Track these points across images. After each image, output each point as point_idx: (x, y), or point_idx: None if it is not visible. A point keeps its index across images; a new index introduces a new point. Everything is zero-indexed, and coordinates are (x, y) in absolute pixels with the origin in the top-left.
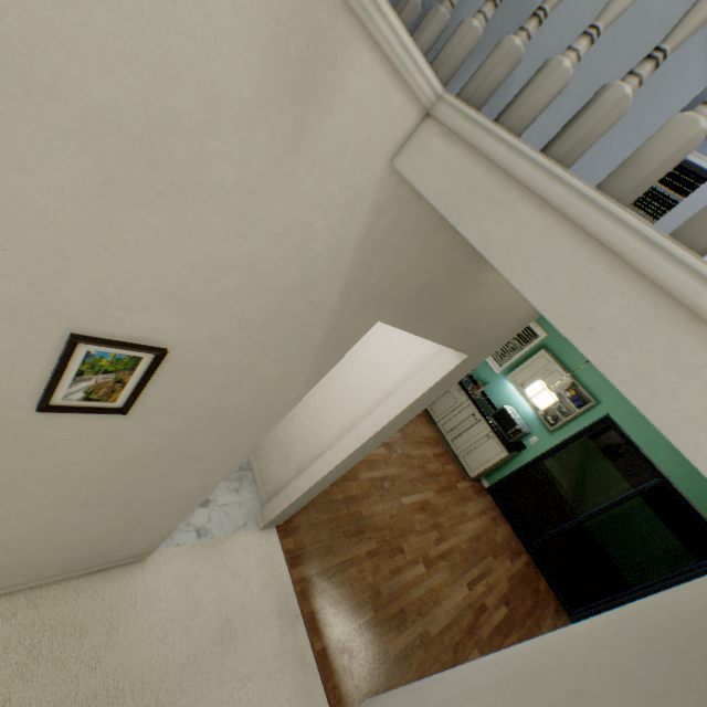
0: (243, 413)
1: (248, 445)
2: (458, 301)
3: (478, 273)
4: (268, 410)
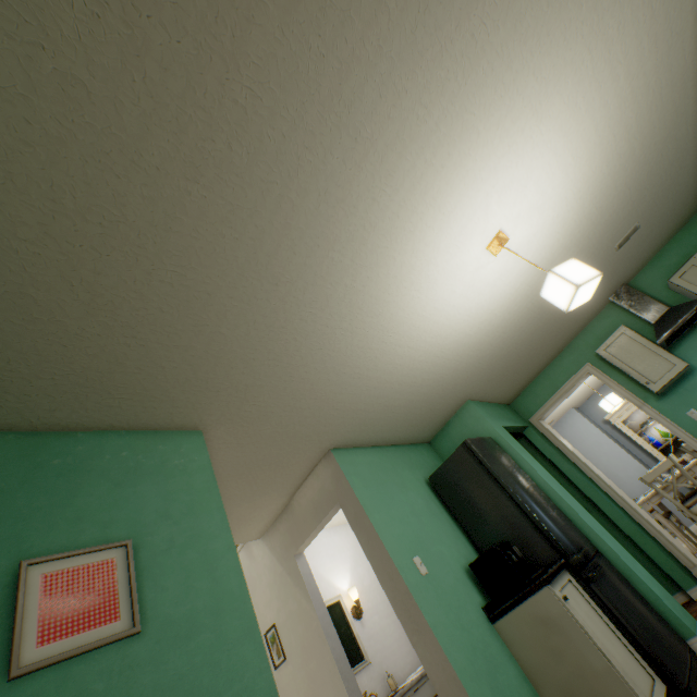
0: (309, 636)
1: (331, 661)
2: (300, 514)
3: (292, 505)
4: (313, 627)
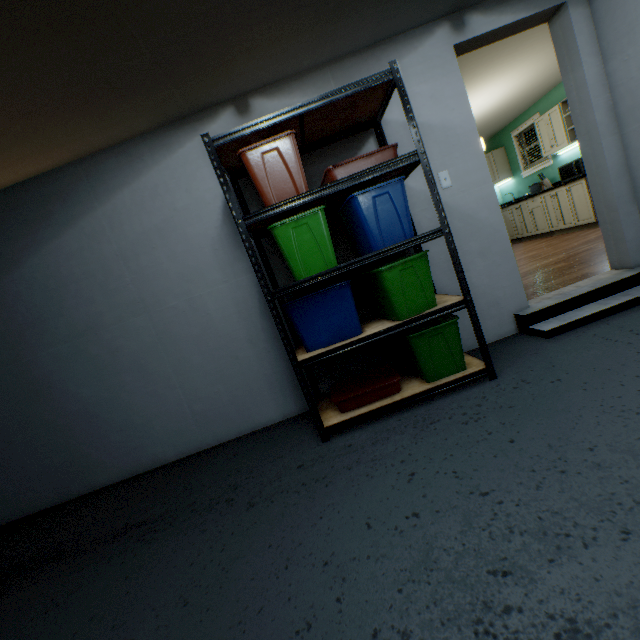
0: None
1: None
2: None
3: None
4: None
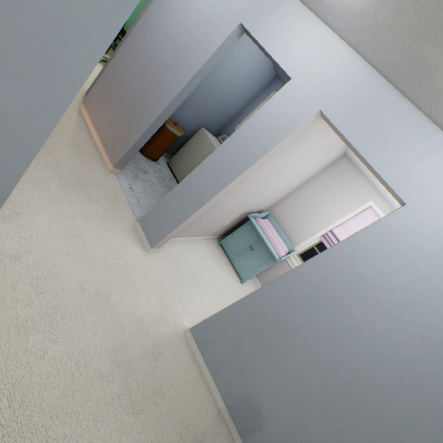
0: None
1: None
2: None
3: None
4: None
